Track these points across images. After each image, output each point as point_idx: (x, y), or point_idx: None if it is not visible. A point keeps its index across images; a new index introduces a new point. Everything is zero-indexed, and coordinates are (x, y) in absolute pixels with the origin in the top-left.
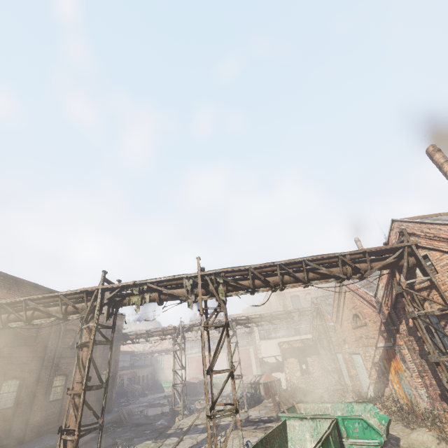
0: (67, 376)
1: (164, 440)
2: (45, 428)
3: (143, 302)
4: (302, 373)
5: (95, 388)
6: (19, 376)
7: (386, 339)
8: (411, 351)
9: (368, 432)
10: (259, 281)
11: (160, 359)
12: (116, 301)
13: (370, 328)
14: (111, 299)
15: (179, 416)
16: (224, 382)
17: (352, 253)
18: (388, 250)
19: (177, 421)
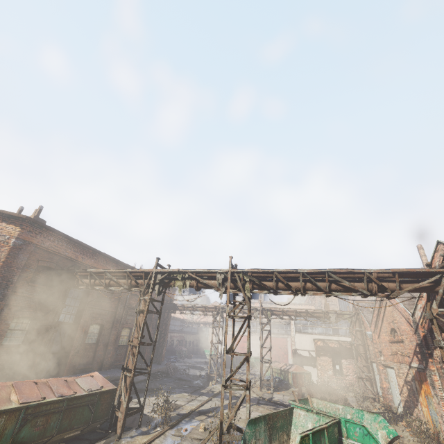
0: (131, 329)
1: (197, 396)
2: (115, 364)
3: (185, 286)
4: (334, 373)
5: (146, 345)
6: (100, 323)
7: (420, 360)
8: (442, 379)
9: (367, 439)
10: (282, 284)
11: (205, 330)
12: (165, 282)
13: (406, 346)
14: (162, 280)
15: (213, 381)
16: (240, 363)
17: (380, 271)
18: (424, 273)
19: (210, 384)
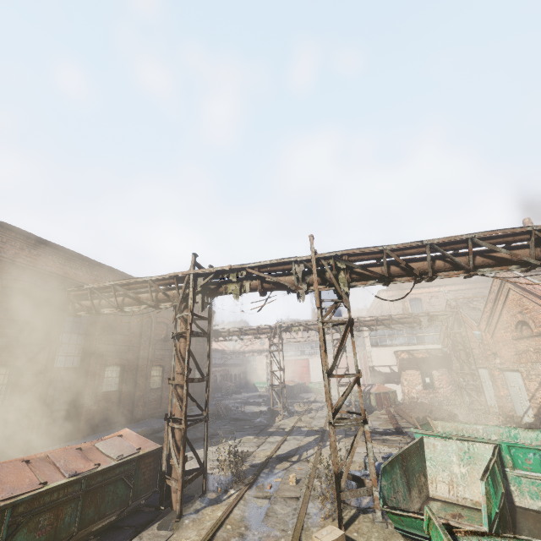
0: (163, 367)
1: (267, 438)
2: (149, 413)
3: (243, 290)
4: (424, 387)
5: (197, 381)
6: (119, 363)
7: None
8: None
9: None
10: (396, 267)
11: (252, 359)
12: (211, 289)
13: None
14: (205, 286)
15: (279, 417)
16: (349, 388)
17: None
18: None
19: (277, 420)
